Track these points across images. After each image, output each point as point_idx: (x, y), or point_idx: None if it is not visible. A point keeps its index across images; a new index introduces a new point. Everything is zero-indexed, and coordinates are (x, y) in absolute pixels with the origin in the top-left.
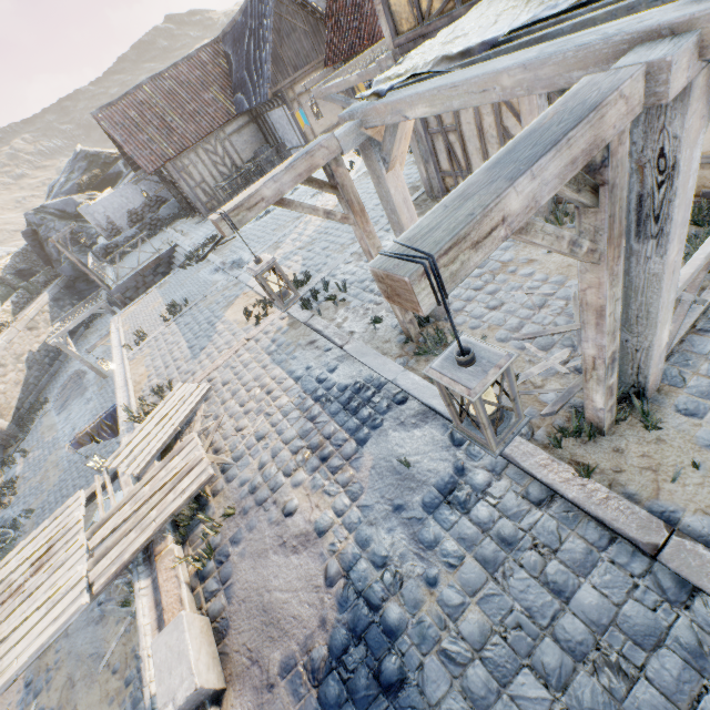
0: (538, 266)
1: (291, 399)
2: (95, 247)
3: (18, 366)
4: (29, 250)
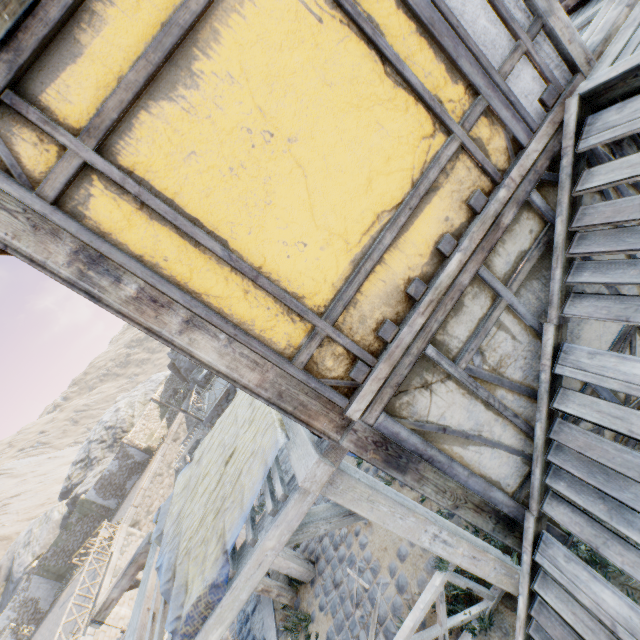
0: (370, 536)
1: (229, 636)
2: (199, 378)
3: (170, 472)
4: (174, 374)
